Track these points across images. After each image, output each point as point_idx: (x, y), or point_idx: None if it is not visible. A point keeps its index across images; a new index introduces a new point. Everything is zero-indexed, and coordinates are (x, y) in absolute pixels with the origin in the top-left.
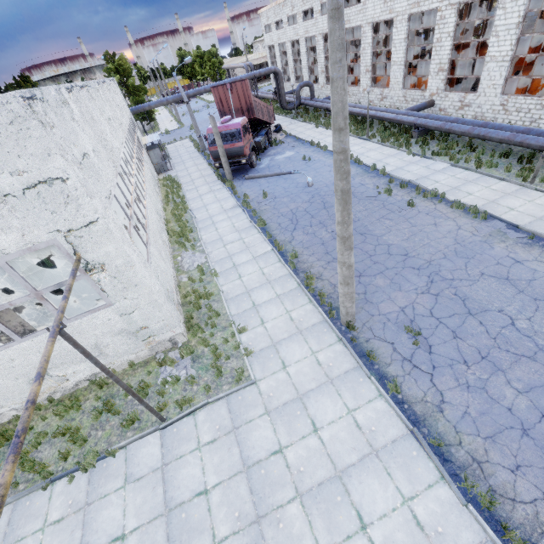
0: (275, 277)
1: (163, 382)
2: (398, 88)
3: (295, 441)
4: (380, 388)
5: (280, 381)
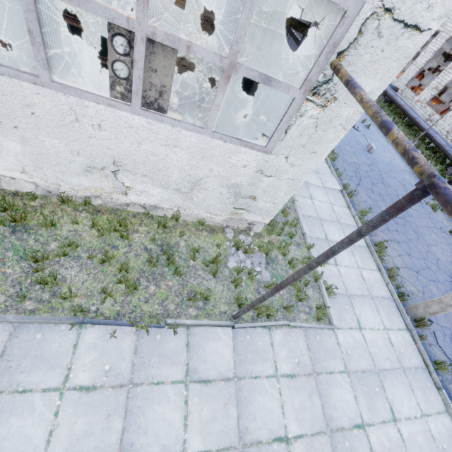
0: (345, 222)
1: (239, 269)
2: (449, 122)
3: (376, 422)
4: (451, 406)
5: (358, 342)
